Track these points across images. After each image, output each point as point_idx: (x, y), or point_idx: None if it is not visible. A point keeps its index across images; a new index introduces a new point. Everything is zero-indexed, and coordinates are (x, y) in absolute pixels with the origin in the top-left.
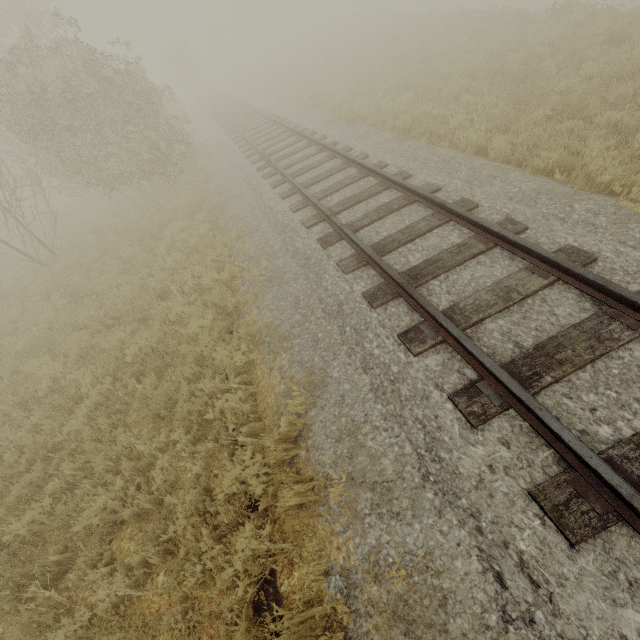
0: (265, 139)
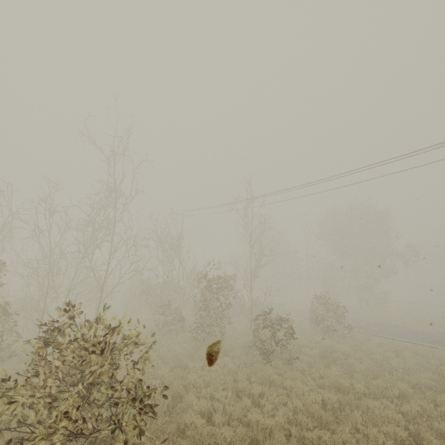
0: None
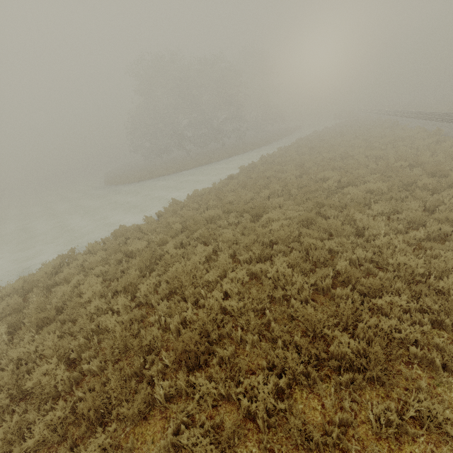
0: (423, 114)
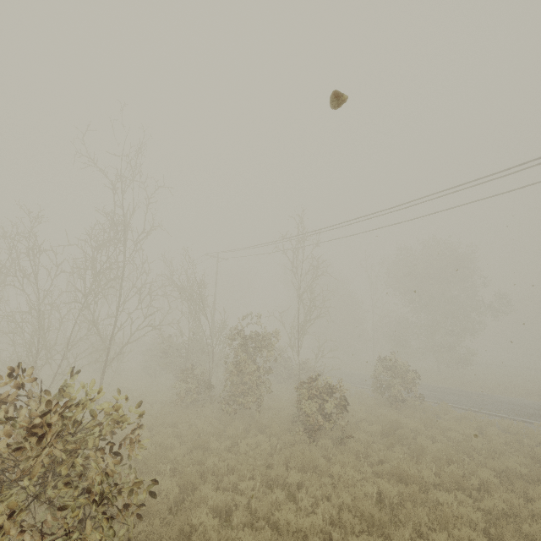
0: None
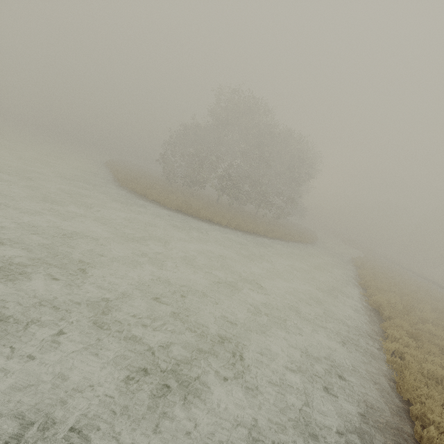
0: None
